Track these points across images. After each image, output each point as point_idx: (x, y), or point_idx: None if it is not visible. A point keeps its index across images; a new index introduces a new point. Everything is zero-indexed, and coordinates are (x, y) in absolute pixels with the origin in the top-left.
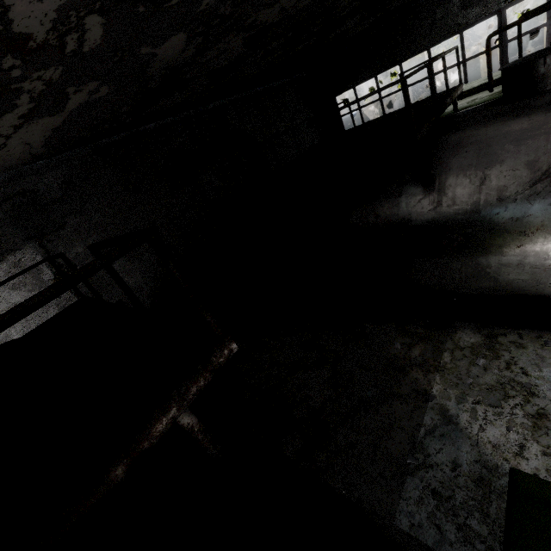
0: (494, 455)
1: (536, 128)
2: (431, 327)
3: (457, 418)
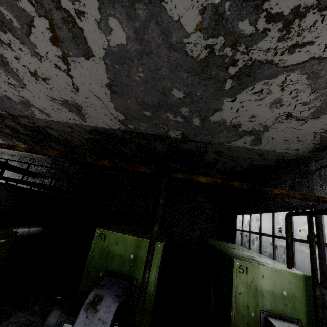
0: None
1: None
2: None
3: None
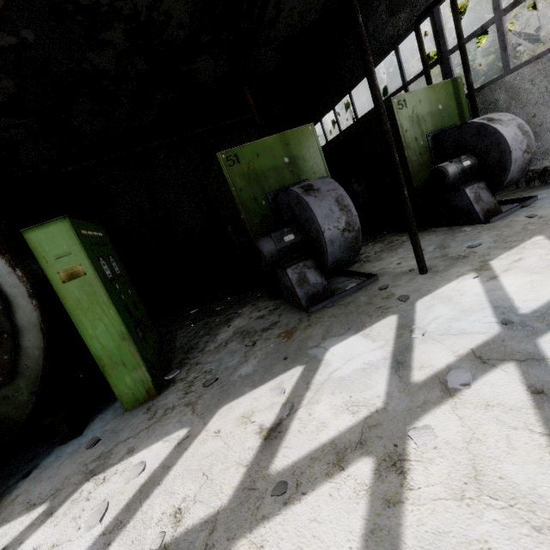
0: None
1: None
2: None
3: None
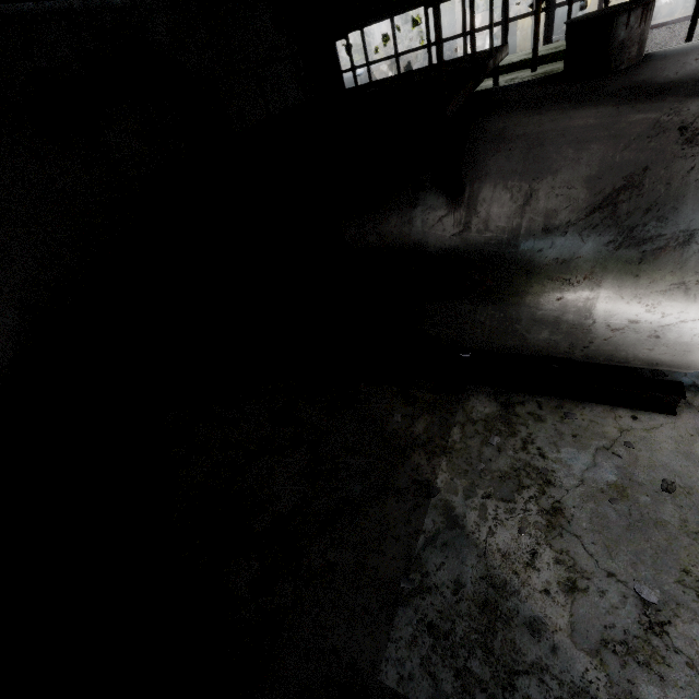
0: (503, 567)
1: (605, 127)
2: (441, 392)
3: (464, 520)
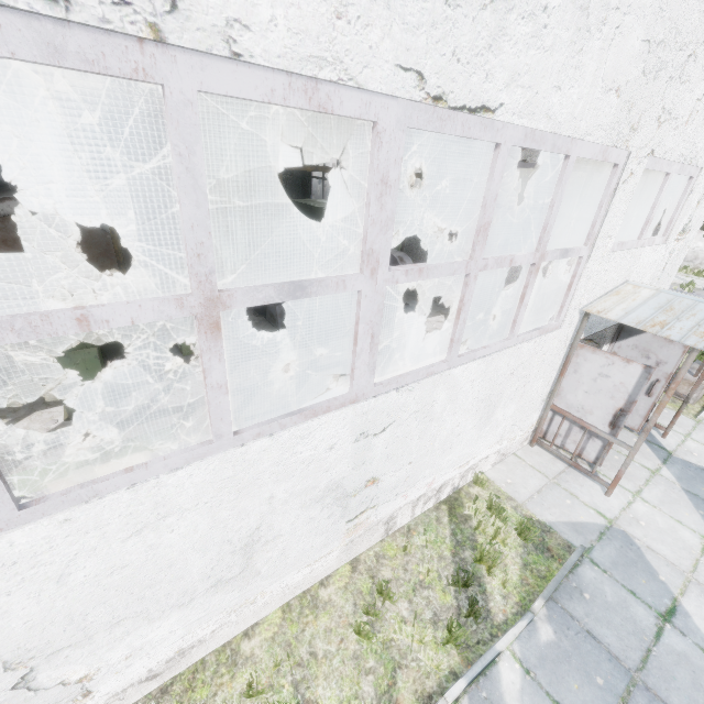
0: None
1: None
2: None
3: None
